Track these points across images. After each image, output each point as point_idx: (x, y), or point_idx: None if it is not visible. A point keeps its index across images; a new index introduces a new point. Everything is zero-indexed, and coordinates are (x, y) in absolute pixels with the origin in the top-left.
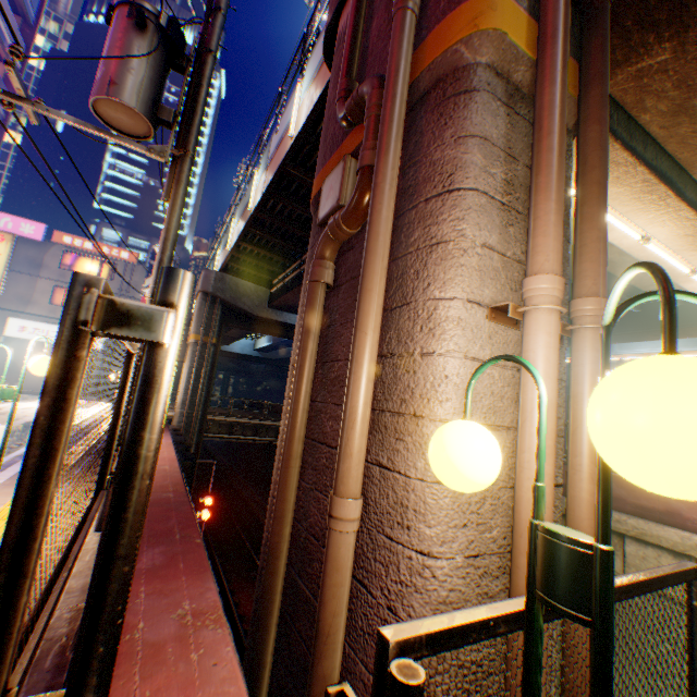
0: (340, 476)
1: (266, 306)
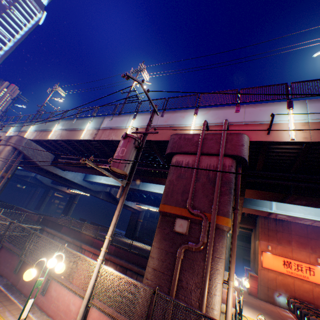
0: None
1: (50, 164)
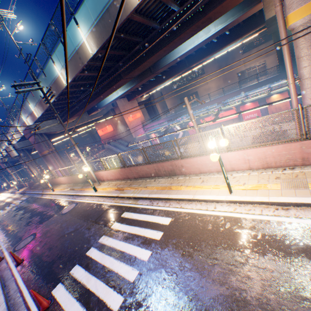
0: (34, 177)
1: None
